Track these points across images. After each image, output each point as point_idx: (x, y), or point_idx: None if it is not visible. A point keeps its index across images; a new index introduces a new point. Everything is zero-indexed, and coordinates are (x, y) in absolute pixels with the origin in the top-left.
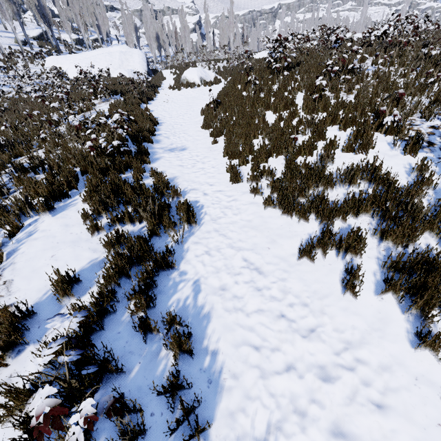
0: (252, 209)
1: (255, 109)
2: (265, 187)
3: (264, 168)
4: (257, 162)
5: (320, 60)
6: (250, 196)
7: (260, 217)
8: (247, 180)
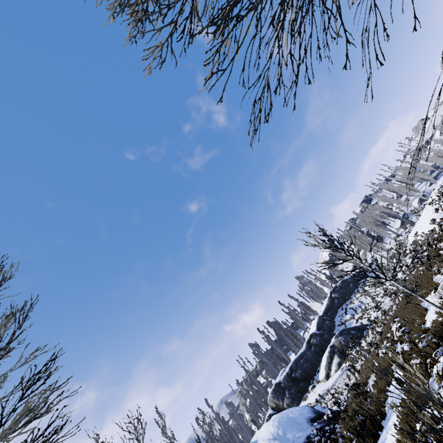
0: None
1: None
2: None
3: None
4: None
5: None
6: None
7: None
8: None
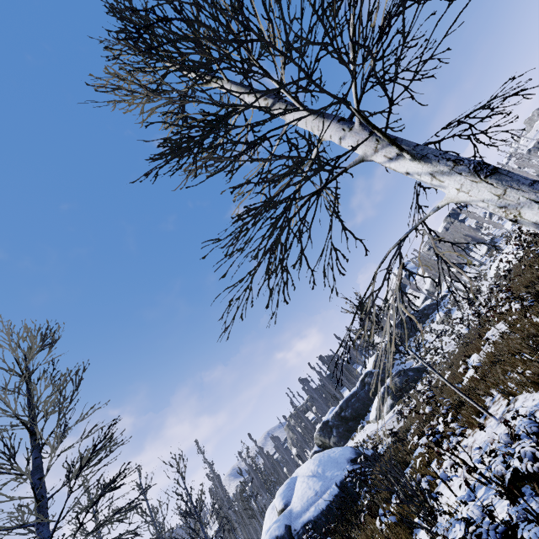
0: None
1: None
2: None
3: None
4: None
5: None
6: None
7: None
8: None
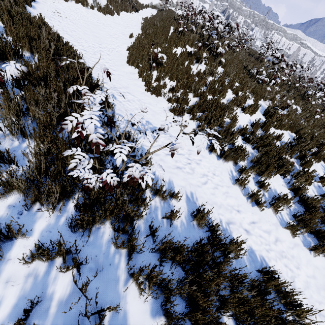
0: (302, 255)
1: (219, 98)
2: (286, 216)
3: (284, 196)
4: (266, 182)
5: (236, 56)
6: (285, 231)
7: (317, 268)
8: (270, 207)
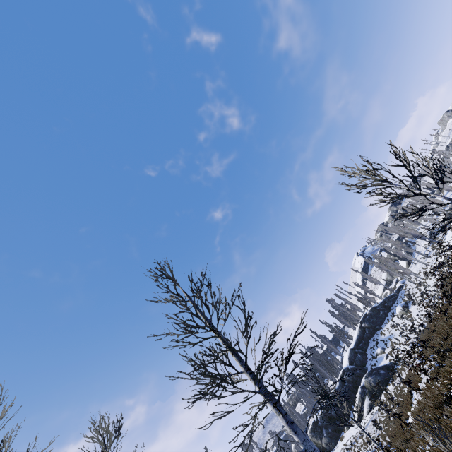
0: None
1: None
2: None
3: None
4: None
5: None
6: None
7: None
8: None
